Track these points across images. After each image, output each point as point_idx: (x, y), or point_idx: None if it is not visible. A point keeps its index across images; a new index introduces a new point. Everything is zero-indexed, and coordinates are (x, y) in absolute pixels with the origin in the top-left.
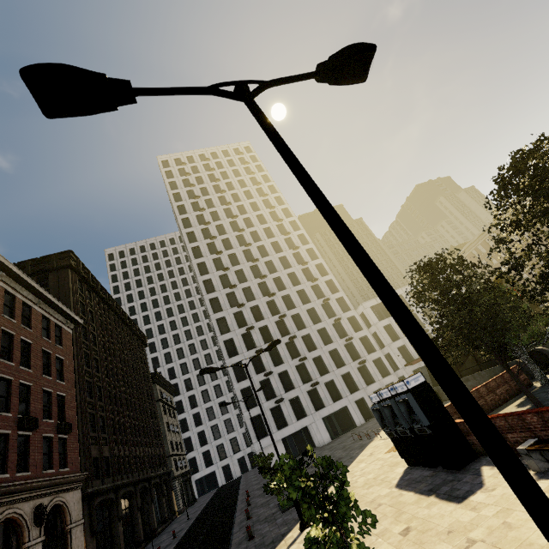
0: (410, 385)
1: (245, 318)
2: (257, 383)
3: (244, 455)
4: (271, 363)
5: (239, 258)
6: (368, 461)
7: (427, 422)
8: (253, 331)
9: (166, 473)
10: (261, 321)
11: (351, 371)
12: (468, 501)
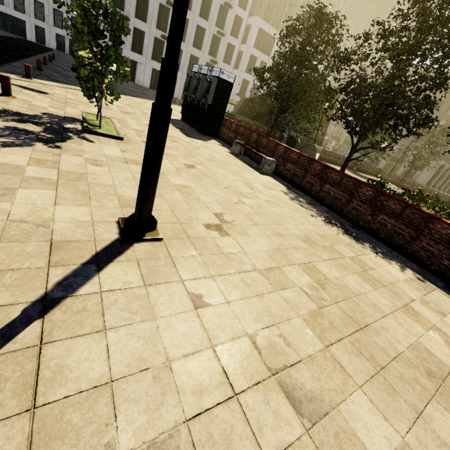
0: (222, 76)
1: None
2: None
3: (65, 36)
4: None
5: None
6: None
7: (210, 102)
8: None
9: None
10: None
11: (201, 59)
12: (192, 139)
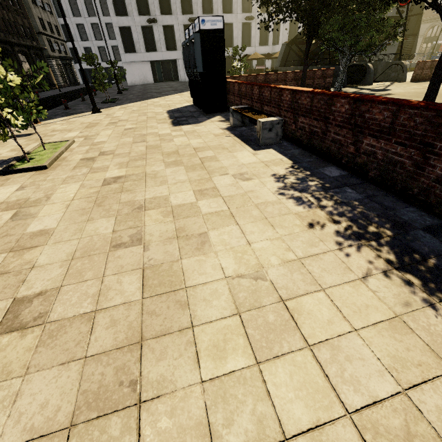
0: (204, 26)
1: None
2: None
3: None
4: None
5: None
6: (183, 96)
7: (201, 69)
8: None
9: (38, 49)
10: None
11: (235, 23)
12: (179, 127)
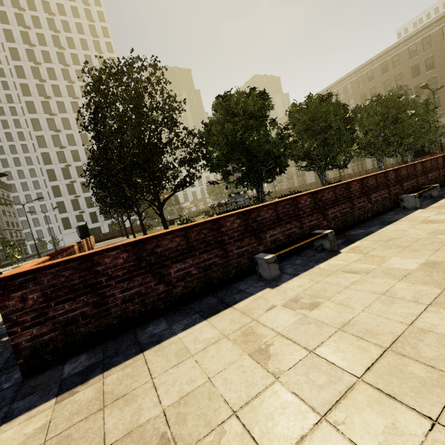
0: (79, 225)
1: (66, 157)
2: (69, 200)
3: None
4: (81, 190)
5: (67, 108)
6: None
7: (80, 235)
8: (71, 168)
9: (2, 238)
10: (78, 162)
11: None
12: None
